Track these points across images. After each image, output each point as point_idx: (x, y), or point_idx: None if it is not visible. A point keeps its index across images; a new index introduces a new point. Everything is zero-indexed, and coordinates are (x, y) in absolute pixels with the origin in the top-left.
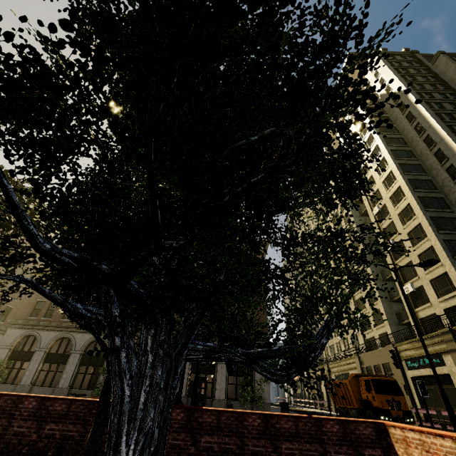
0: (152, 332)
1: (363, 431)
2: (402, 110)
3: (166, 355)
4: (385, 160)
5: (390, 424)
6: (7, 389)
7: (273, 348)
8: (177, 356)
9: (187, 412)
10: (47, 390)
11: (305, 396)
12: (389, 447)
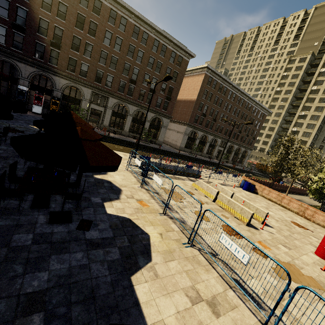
0: None
1: None
2: None
3: None
4: None
5: None
6: (188, 151)
7: None
8: None
9: None
10: (199, 153)
11: None
12: None
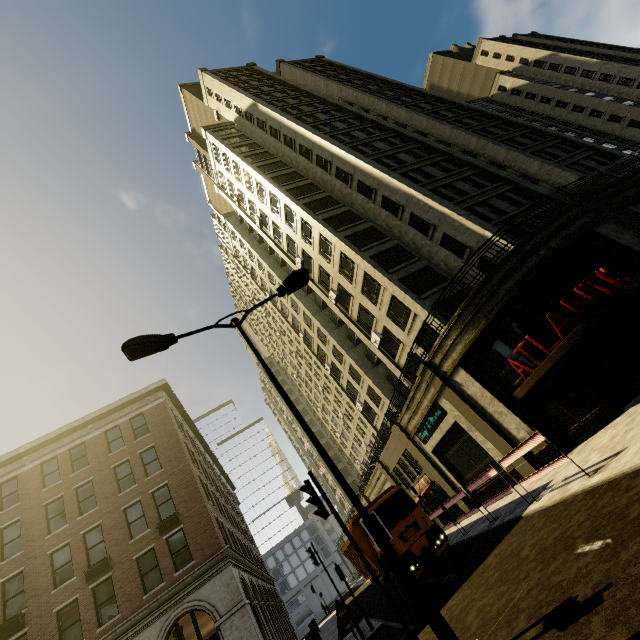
0: None
1: None
2: (263, 128)
3: None
4: (273, 194)
5: None
6: None
7: None
8: None
9: None
10: None
11: None
12: None
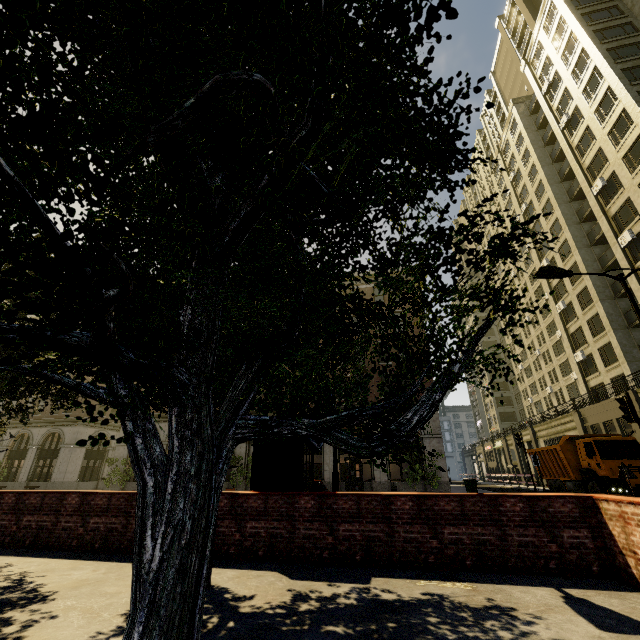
0: (176, 411)
1: (560, 508)
2: None
3: (196, 437)
4: (612, 92)
5: (600, 497)
6: None
7: (342, 414)
8: (219, 436)
9: (318, 499)
10: None
11: (503, 470)
12: (600, 526)
